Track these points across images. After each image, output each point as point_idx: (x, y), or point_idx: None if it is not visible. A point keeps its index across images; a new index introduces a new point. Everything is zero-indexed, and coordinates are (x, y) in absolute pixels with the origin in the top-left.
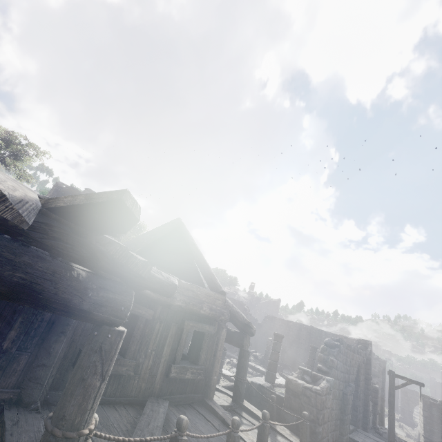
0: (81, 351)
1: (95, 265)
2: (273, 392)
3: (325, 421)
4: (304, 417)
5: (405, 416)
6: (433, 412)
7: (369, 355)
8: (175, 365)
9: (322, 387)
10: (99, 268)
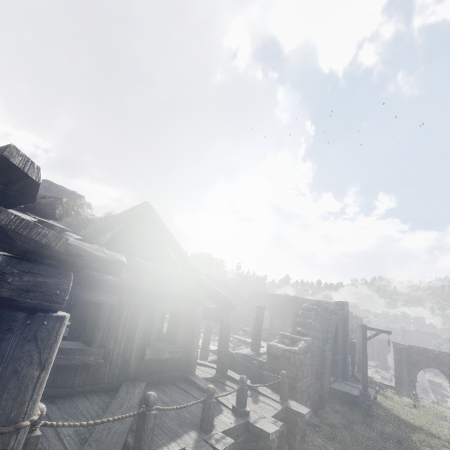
0: None
1: (11, 246)
2: (256, 359)
3: (304, 376)
4: (283, 376)
5: (380, 362)
6: (402, 355)
7: (346, 314)
8: (150, 347)
9: (300, 347)
10: (18, 250)
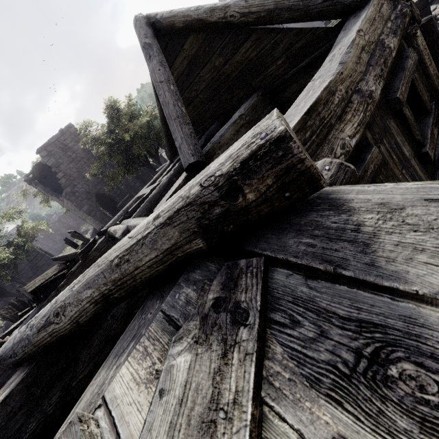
0: None
1: None
2: None
3: None
4: None
5: None
6: None
7: None
8: (428, 146)
9: None
10: None
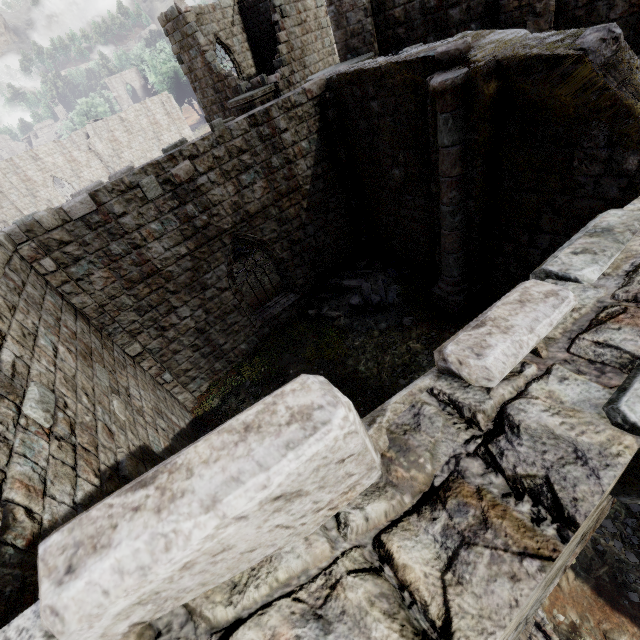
0: None
1: None
2: None
3: None
4: None
5: None
6: None
7: None
8: None
9: None
10: None
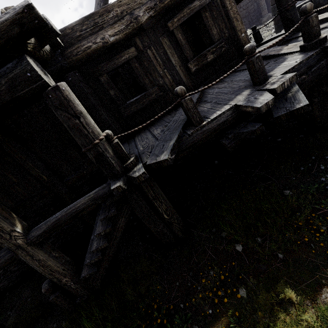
0: (118, 109)
1: None
2: None
3: None
4: None
5: None
6: None
7: None
8: (190, 62)
9: None
10: None
